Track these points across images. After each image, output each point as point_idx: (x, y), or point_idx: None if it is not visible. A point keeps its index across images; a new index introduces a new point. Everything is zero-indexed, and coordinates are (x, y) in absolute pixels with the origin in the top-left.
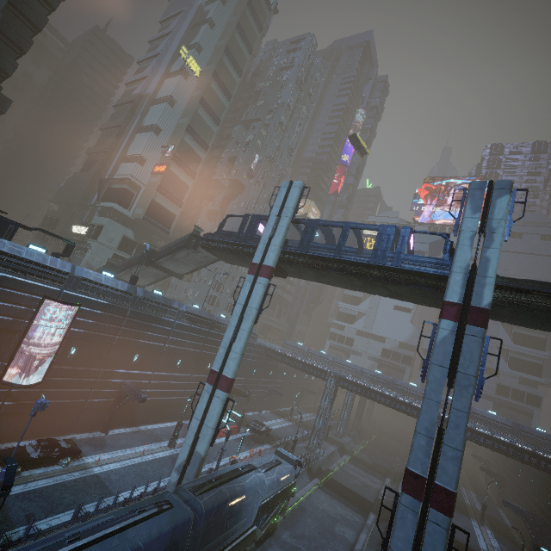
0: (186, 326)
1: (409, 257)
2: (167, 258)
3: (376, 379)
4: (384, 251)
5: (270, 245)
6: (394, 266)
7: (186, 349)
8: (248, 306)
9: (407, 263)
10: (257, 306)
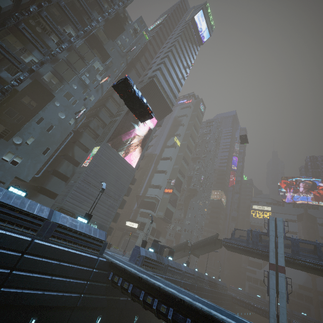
0: (209, 290)
1: None
2: (199, 249)
3: (305, 320)
4: None
5: (278, 253)
6: None
7: None
8: (279, 291)
9: None
10: (285, 291)
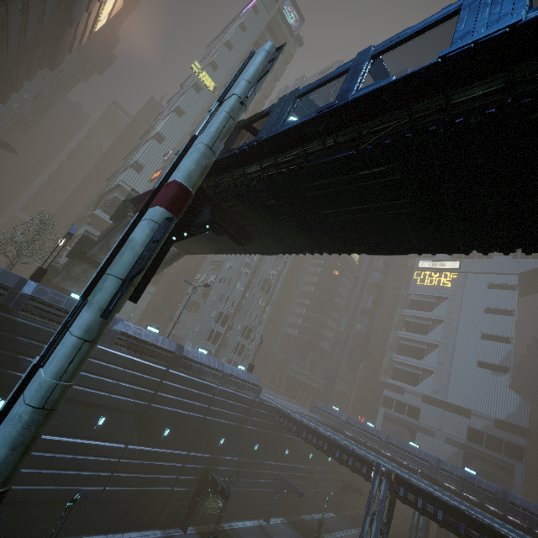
0: (118, 357)
1: None
2: (101, 247)
3: (469, 485)
4: (503, 17)
5: (190, 149)
6: None
7: (116, 398)
8: (104, 274)
9: None
10: (121, 269)
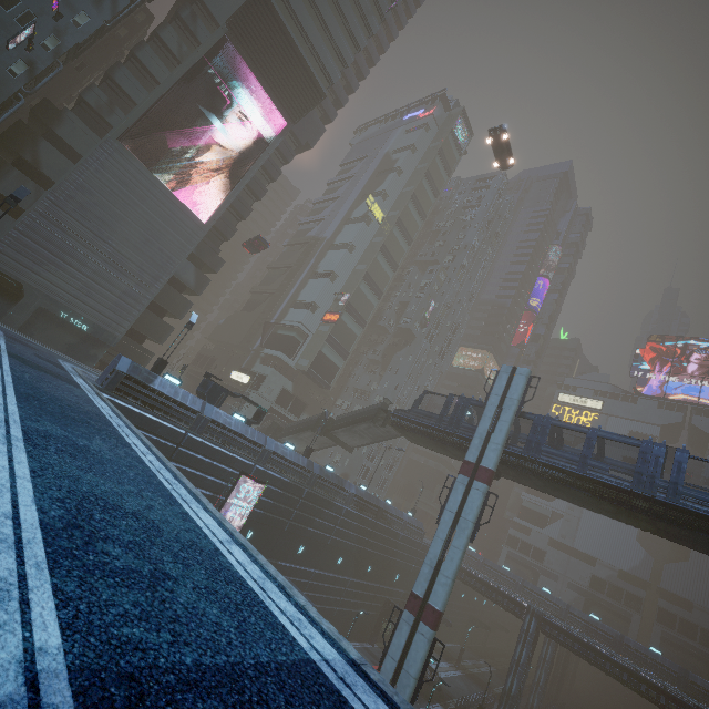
0: (354, 514)
1: (691, 492)
2: (344, 429)
3: (592, 628)
4: (652, 477)
5: (489, 442)
6: (671, 502)
7: (349, 544)
8: (462, 517)
9: (689, 499)
10: (474, 518)
